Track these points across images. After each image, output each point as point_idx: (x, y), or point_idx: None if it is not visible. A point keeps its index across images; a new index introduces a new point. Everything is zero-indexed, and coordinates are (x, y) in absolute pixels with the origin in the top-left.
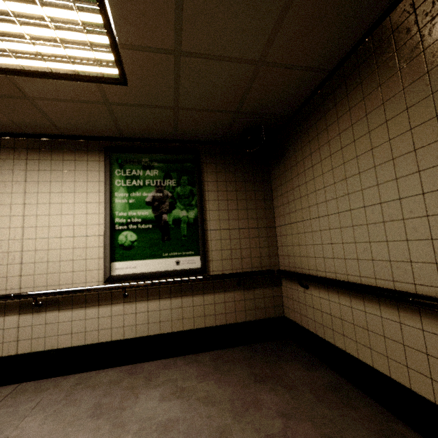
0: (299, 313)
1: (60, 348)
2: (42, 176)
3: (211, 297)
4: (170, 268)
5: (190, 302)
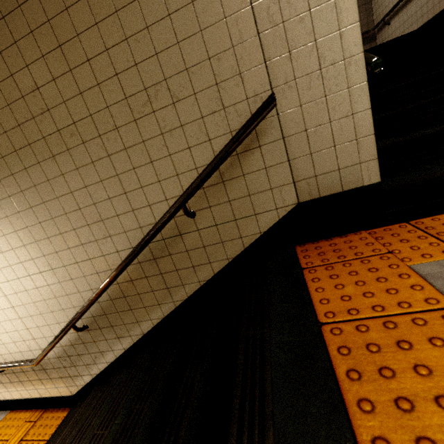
0: None
1: None
2: None
3: None
4: None
5: None
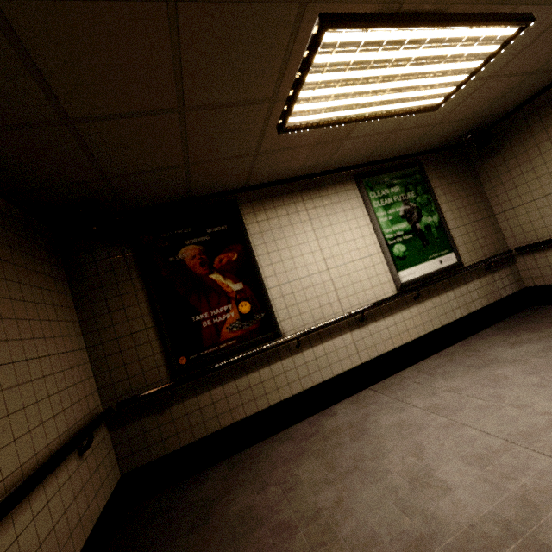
0: (551, 275)
1: (388, 351)
2: (320, 213)
3: (472, 285)
4: (437, 268)
5: (459, 293)
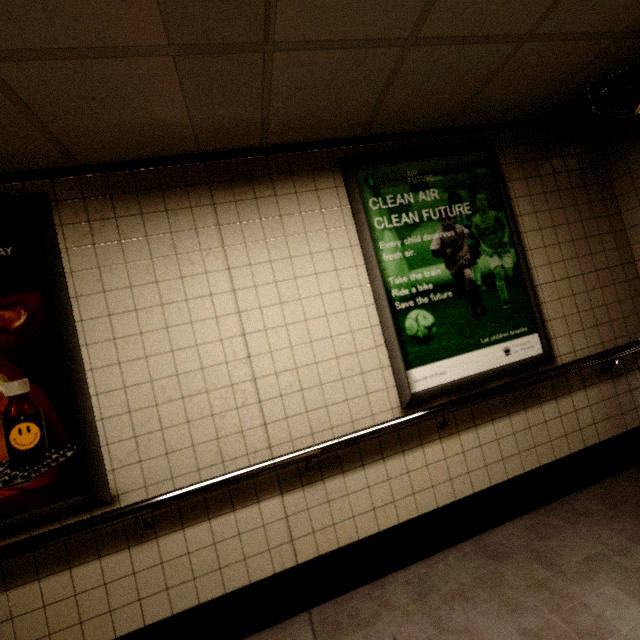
0: None
1: (362, 538)
2: (249, 233)
3: (568, 401)
4: (498, 363)
5: (539, 416)
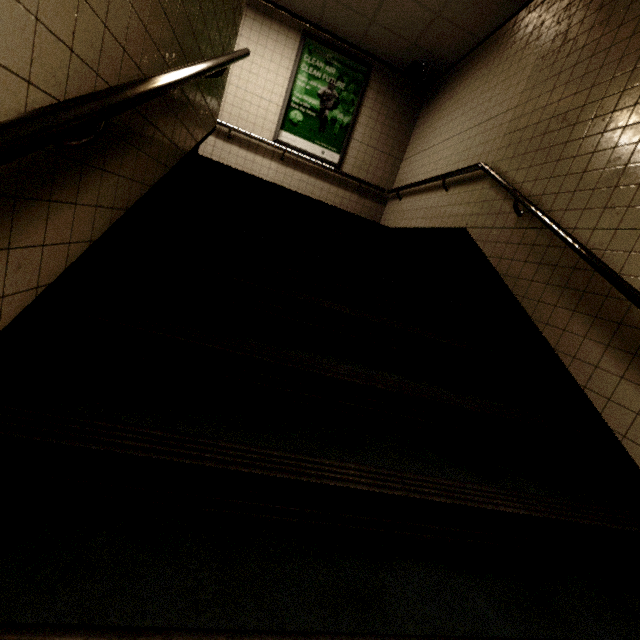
0: (388, 220)
1: None
2: (253, 37)
3: (336, 189)
4: (317, 154)
5: (321, 186)
